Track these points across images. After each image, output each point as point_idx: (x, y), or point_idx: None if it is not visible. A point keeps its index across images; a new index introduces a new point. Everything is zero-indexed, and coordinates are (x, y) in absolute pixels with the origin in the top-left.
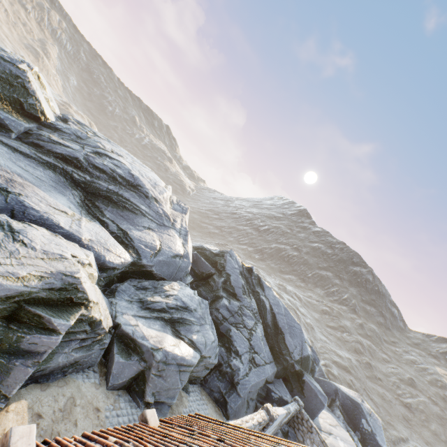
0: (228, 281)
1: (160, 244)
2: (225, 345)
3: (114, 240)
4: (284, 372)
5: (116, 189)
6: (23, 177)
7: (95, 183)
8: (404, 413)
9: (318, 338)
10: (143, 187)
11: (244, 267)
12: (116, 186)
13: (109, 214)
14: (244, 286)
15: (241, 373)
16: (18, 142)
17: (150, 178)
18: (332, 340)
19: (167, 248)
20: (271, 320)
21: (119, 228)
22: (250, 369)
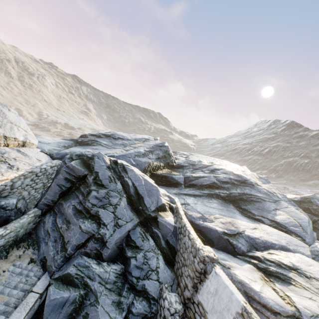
0: None
1: (293, 218)
2: None
3: (284, 233)
4: None
5: (241, 191)
6: (223, 215)
7: (231, 193)
8: None
9: None
10: (247, 180)
11: None
12: (238, 188)
13: (255, 212)
14: None
15: None
16: (187, 188)
17: (236, 169)
18: None
19: (298, 220)
20: None
21: (270, 220)
22: None
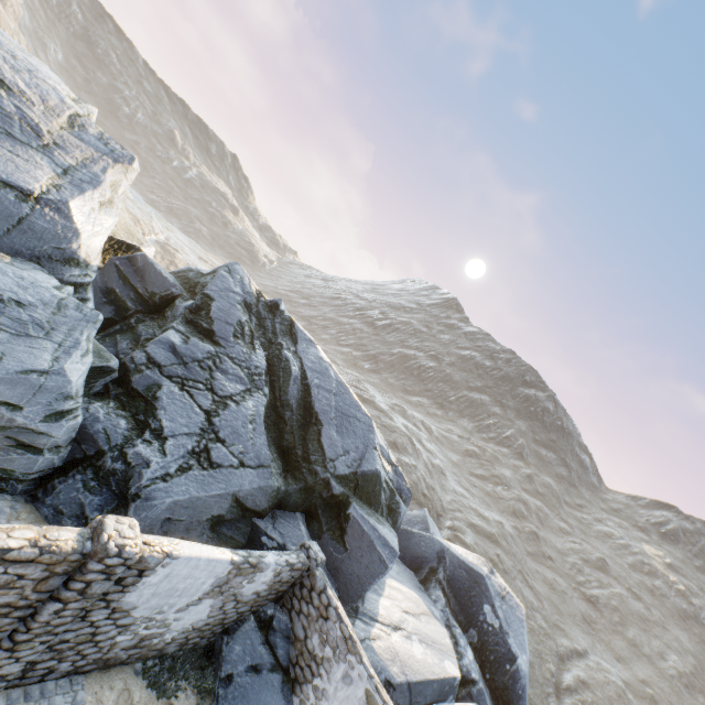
0: (206, 309)
1: None
2: (139, 417)
3: None
4: (307, 498)
5: None
6: None
7: None
8: (584, 612)
9: (449, 488)
10: None
11: (263, 301)
12: None
13: None
14: (245, 325)
15: (149, 473)
16: None
17: (16, 56)
18: (476, 495)
19: None
20: (298, 398)
21: None
22: (184, 470)
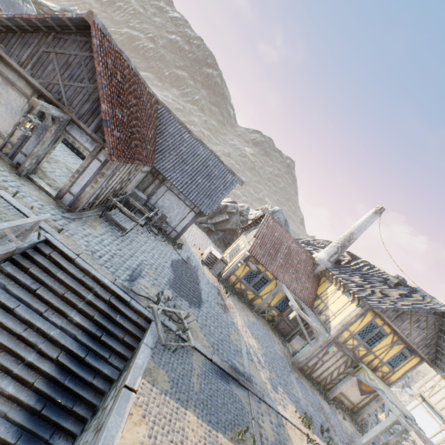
0: None
1: None
2: None
3: None
4: None
5: None
6: None
7: None
8: None
9: None
10: None
11: None
12: None
13: None
14: None
15: None
16: None
17: None
18: None
19: None
20: None
21: None
22: None
